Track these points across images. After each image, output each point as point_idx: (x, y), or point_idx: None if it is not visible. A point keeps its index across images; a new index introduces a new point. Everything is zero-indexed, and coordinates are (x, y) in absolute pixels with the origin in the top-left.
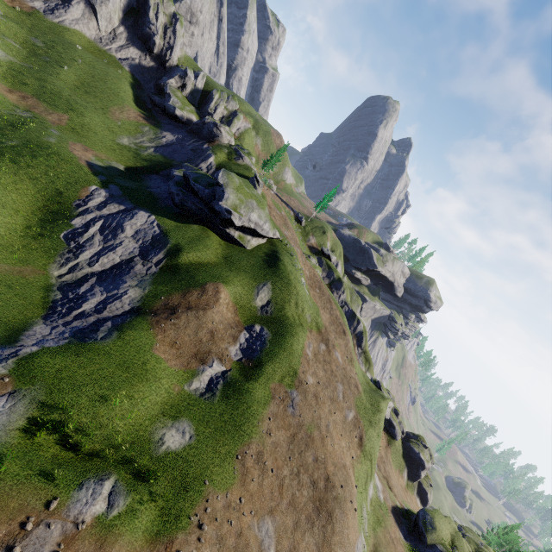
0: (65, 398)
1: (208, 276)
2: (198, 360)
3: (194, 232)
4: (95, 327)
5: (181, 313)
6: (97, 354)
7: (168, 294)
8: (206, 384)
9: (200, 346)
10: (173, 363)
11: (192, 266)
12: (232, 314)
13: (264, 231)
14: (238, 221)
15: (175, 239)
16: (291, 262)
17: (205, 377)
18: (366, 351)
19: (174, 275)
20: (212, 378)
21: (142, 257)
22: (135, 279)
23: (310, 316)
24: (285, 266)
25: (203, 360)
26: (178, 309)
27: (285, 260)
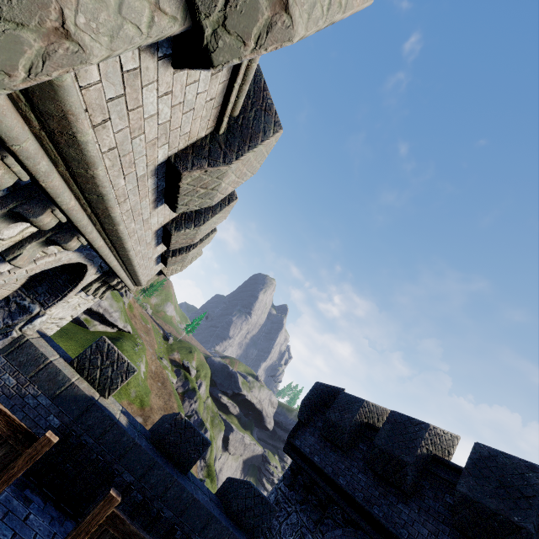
0: None
1: None
2: None
3: None
4: None
5: None
6: None
7: None
8: None
9: None
10: None
11: None
12: None
13: (112, 318)
14: None
15: None
16: (133, 347)
17: None
18: (211, 465)
19: None
20: None
21: None
22: None
23: (136, 393)
24: (123, 344)
25: None
26: None
27: (126, 343)
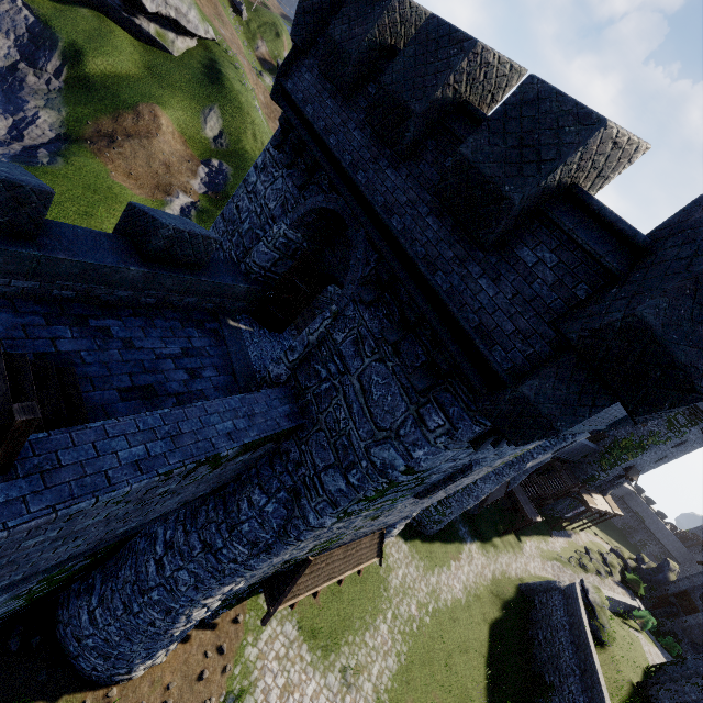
0: (52, 211)
1: (136, 94)
2: (162, 192)
3: (88, 22)
4: (29, 154)
5: (122, 141)
6: (56, 177)
7: (94, 118)
8: (179, 212)
9: (159, 179)
10: (138, 193)
11: (109, 80)
12: (182, 146)
13: (191, 25)
14: (150, 3)
15: (65, 33)
16: (239, 79)
17: (176, 207)
18: None
19: (90, 92)
20: (183, 207)
21: (29, 64)
22: (39, 98)
23: None
24: (232, 83)
25: (167, 193)
26: (115, 137)
27: (230, 74)
